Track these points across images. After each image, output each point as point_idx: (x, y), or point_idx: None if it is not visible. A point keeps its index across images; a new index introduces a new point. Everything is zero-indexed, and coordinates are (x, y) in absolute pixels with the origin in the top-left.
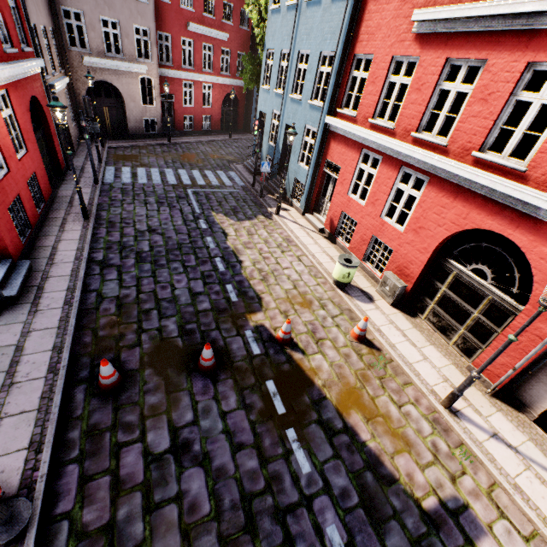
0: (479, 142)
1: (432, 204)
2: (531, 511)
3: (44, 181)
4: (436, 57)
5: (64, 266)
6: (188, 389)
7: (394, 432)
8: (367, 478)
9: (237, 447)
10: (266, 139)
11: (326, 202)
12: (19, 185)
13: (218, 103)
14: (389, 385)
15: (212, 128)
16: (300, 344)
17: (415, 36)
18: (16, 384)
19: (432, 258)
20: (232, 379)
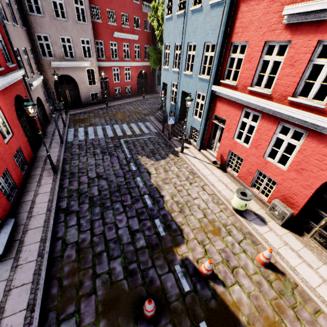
0: None
1: (313, 152)
2: None
3: (27, 150)
4: (307, 40)
5: (39, 217)
6: None
7: None
8: None
9: None
10: (168, 100)
11: (215, 142)
12: (6, 161)
13: (135, 78)
14: (302, 316)
15: (132, 93)
16: (219, 275)
17: (285, 25)
18: None
19: (315, 192)
20: (171, 323)
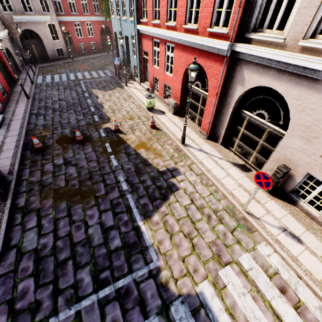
0: (184, 20)
1: (177, 58)
2: (202, 167)
3: (4, 83)
4: None
5: (19, 116)
6: (72, 148)
7: (156, 153)
8: (140, 165)
9: (89, 161)
10: (119, 48)
11: (148, 74)
12: None
13: (98, 33)
14: (160, 140)
15: (97, 49)
16: (124, 131)
17: None
18: (3, 151)
19: (184, 86)
20: (91, 144)
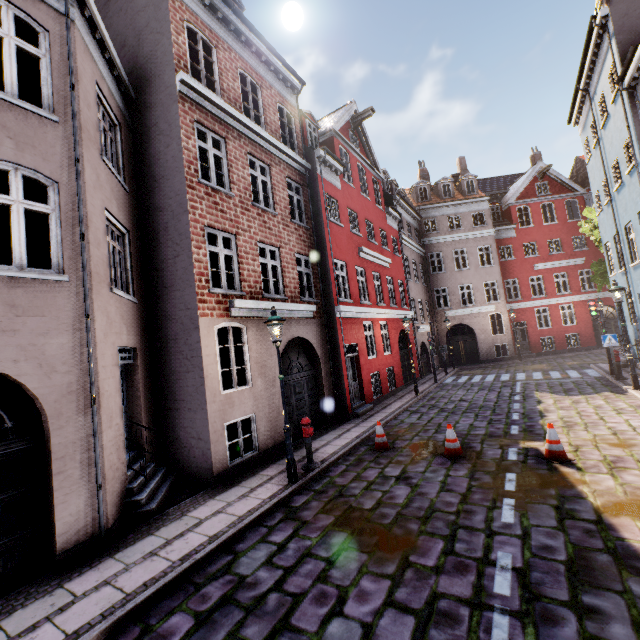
0: None
1: None
2: None
3: (399, 375)
4: None
5: (389, 409)
6: (429, 460)
7: None
8: (598, 556)
9: (445, 489)
10: (627, 323)
11: None
12: (380, 366)
13: (585, 319)
14: None
15: (581, 345)
16: (579, 464)
17: None
18: (340, 438)
19: None
20: (471, 464)
